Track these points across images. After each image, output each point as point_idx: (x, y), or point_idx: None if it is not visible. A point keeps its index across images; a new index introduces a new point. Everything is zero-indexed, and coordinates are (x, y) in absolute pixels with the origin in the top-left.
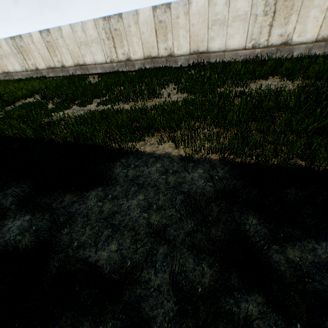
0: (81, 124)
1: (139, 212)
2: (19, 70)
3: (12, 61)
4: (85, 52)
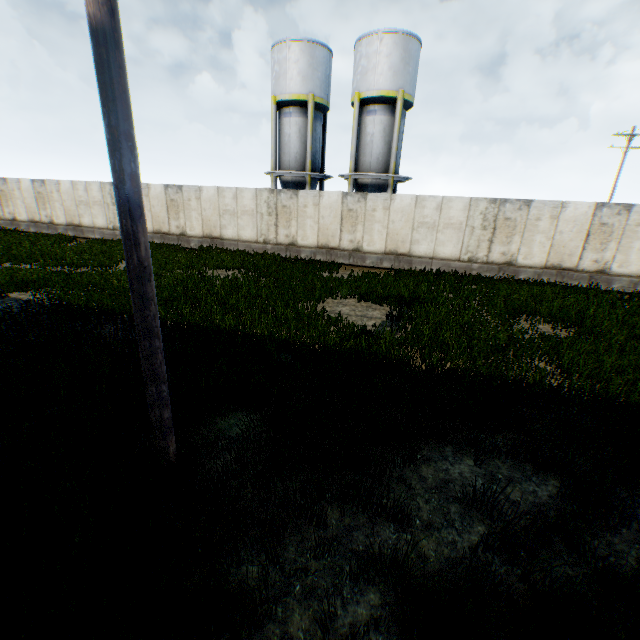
0: None
1: None
2: None
3: None
4: (85, 211)
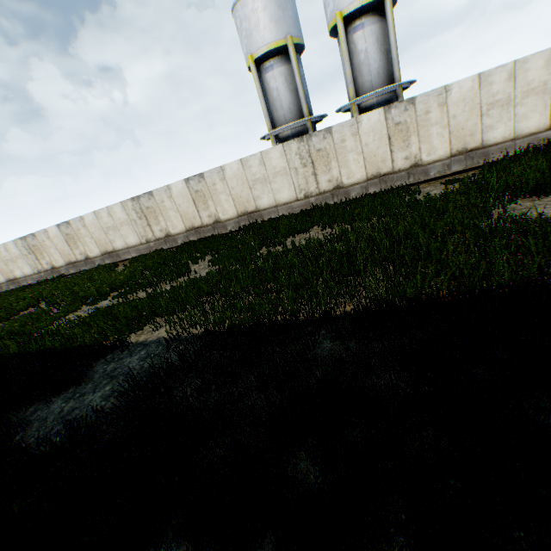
0: (75, 326)
1: (100, 402)
2: (29, 274)
3: (20, 265)
4: (114, 236)
